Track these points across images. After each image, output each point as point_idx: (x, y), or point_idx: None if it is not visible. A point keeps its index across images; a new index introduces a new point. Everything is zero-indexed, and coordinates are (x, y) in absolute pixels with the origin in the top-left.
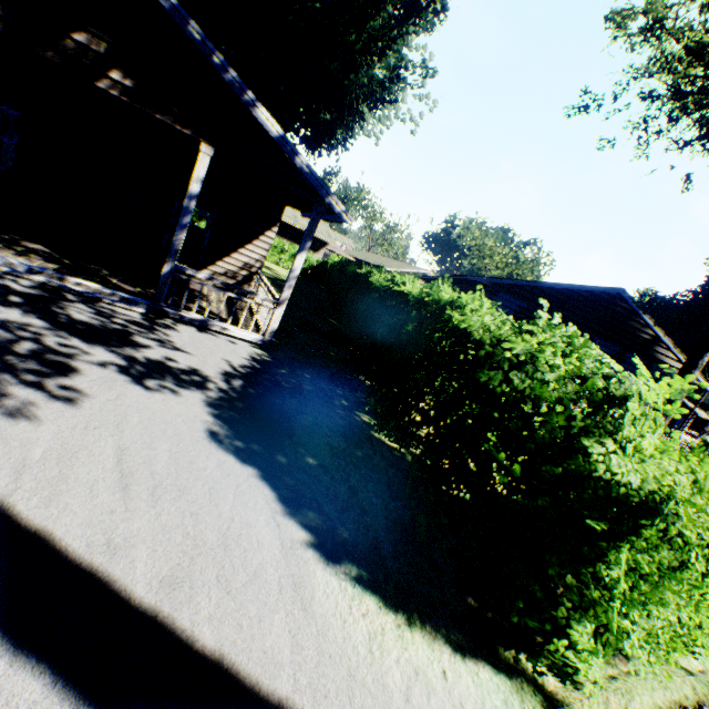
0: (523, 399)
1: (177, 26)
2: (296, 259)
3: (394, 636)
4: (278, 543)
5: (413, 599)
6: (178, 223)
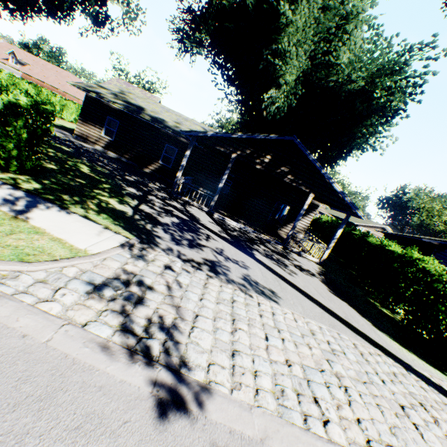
0: None
1: (310, 161)
2: (337, 231)
3: (405, 351)
4: (363, 321)
5: (409, 349)
6: (297, 218)
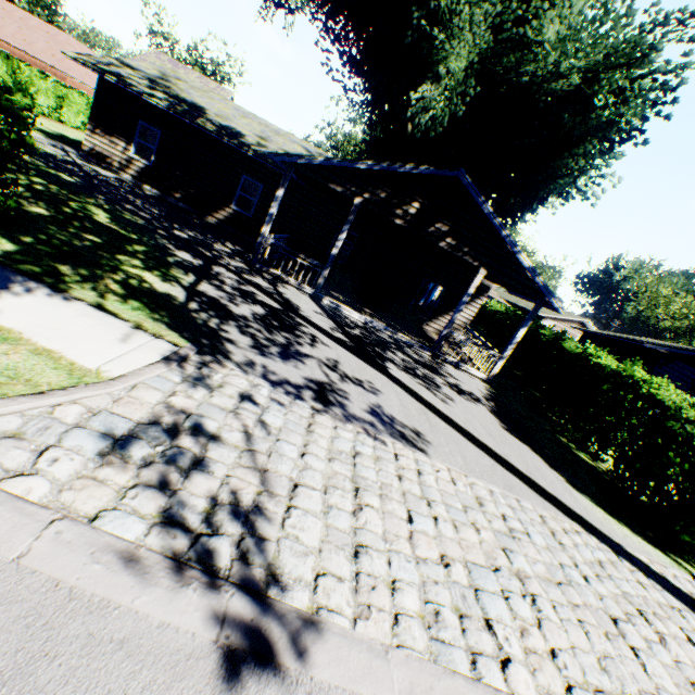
0: (691, 438)
1: (484, 215)
2: (519, 332)
3: (613, 523)
4: (553, 476)
5: (619, 518)
6: (457, 308)
